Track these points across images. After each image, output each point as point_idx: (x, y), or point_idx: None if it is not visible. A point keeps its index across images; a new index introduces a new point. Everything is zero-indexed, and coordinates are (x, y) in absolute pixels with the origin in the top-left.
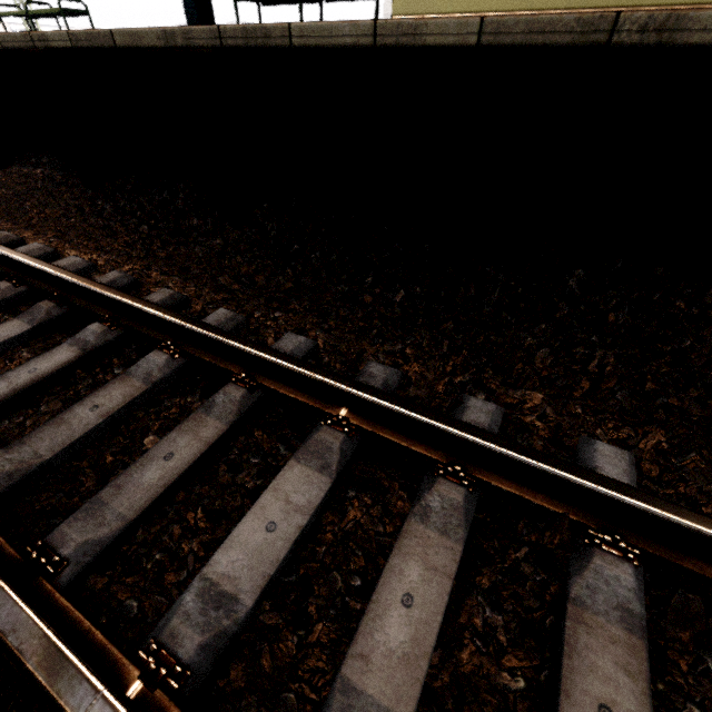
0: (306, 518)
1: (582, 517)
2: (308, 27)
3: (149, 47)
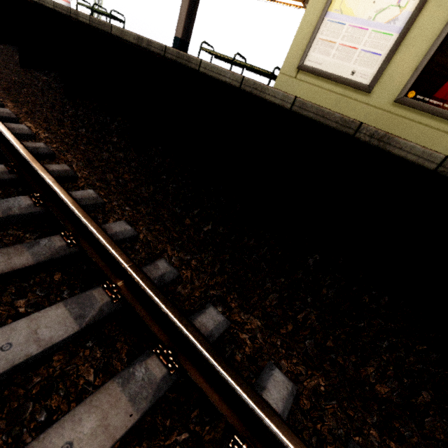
0: (38, 350)
1: (236, 423)
2: (210, 65)
3: (128, 41)
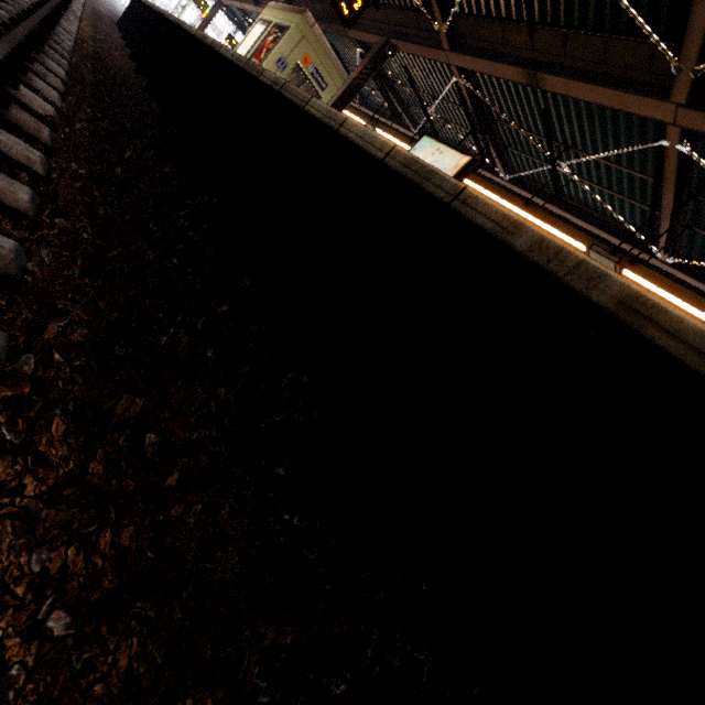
0: None
1: None
2: None
3: None
